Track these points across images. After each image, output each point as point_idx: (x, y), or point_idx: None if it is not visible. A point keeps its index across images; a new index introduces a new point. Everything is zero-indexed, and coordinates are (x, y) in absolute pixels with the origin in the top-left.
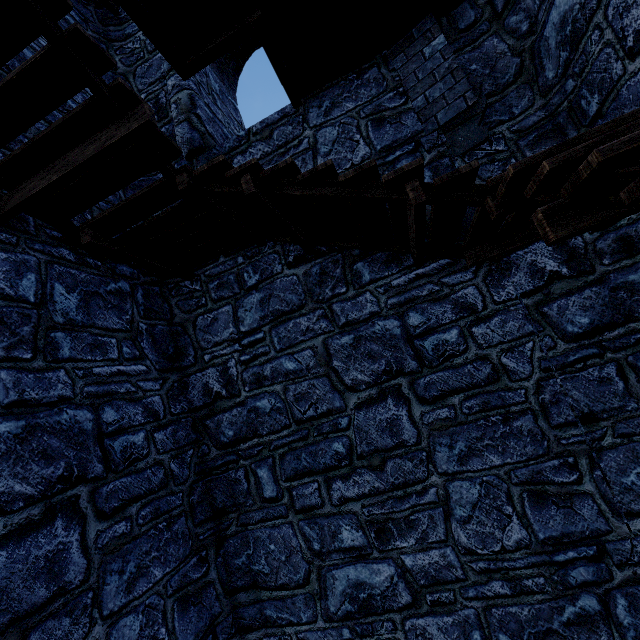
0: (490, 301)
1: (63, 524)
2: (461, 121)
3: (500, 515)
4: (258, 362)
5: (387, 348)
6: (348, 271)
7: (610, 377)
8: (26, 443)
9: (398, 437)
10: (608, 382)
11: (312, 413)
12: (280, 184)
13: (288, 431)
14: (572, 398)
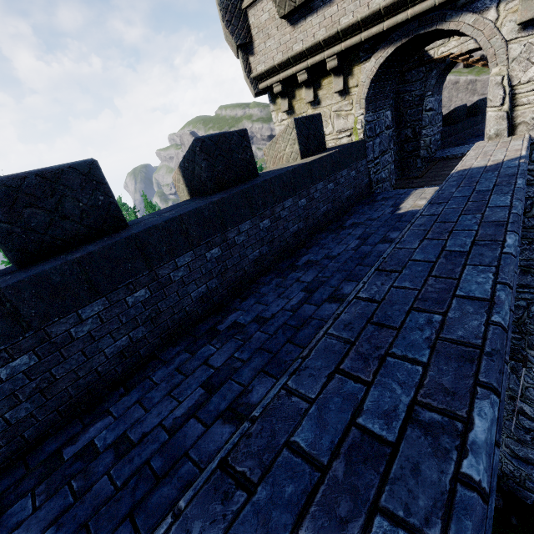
0: None
1: None
2: None
3: None
4: None
5: None
6: None
7: None
8: None
9: None
10: None
11: None
12: None
13: None
14: None
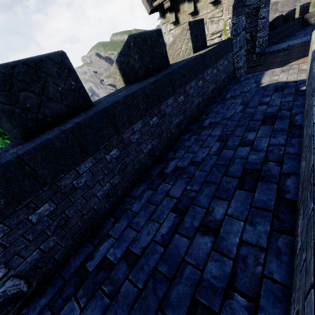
0: None
1: None
2: None
3: None
4: None
5: None
6: None
7: None
8: None
9: None
10: None
11: None
12: None
13: None
14: None
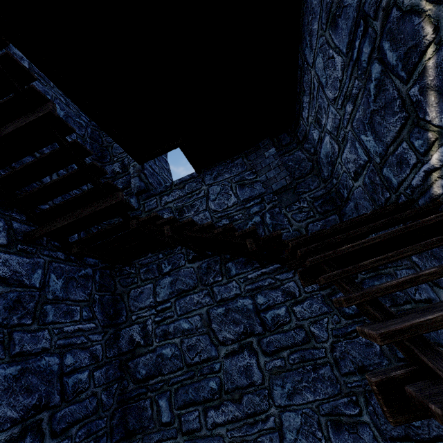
0: (303, 291)
1: (30, 440)
2: (284, 190)
3: (314, 438)
4: (166, 322)
5: (244, 317)
6: (223, 267)
7: (371, 343)
8: (19, 381)
9: (250, 378)
10: (371, 346)
11: (197, 359)
12: (185, 229)
13: (181, 372)
14: (352, 355)
